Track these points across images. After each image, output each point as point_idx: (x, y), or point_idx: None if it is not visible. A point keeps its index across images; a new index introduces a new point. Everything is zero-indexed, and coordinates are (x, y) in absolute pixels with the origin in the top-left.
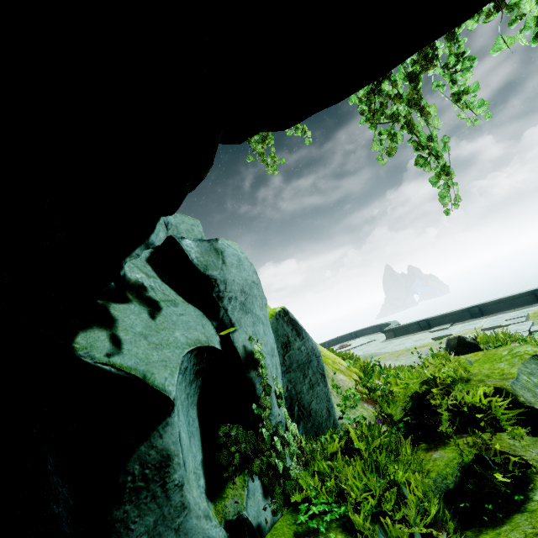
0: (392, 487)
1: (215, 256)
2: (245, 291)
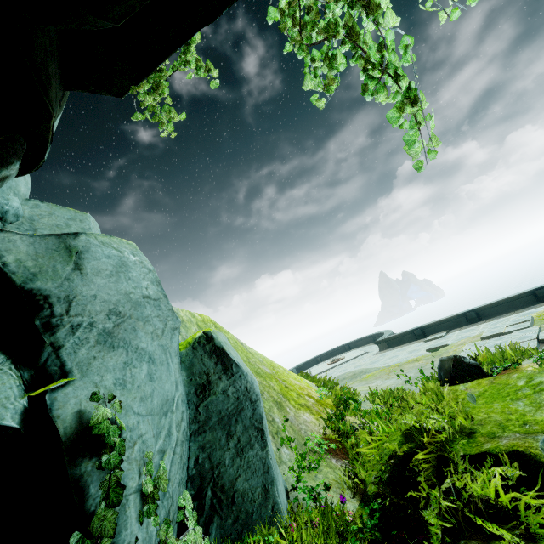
0: None
1: (63, 259)
2: (121, 311)
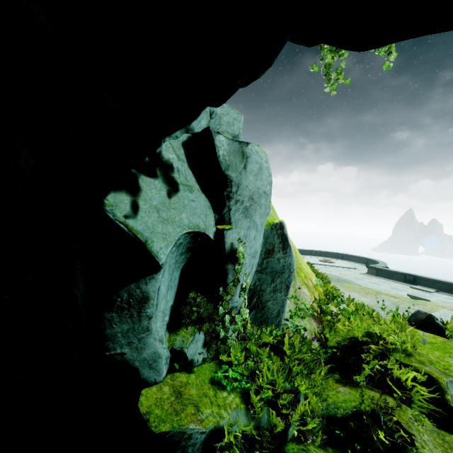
0: (293, 391)
1: (240, 159)
2: (253, 198)
